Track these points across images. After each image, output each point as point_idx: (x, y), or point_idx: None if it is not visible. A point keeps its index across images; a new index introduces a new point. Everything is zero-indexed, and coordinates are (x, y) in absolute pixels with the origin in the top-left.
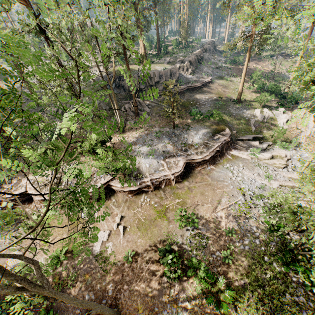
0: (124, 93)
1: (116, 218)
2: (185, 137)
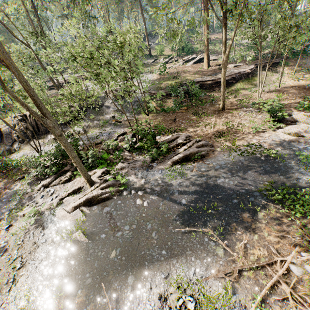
0: None
1: None
2: None
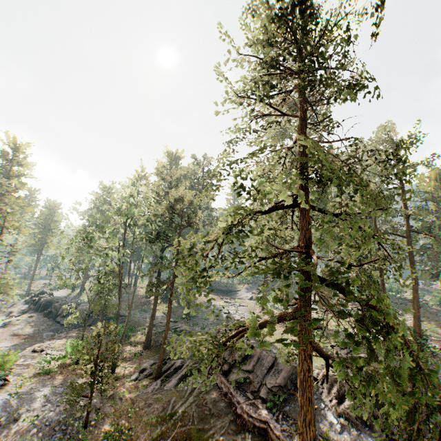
0: None
1: None
2: None
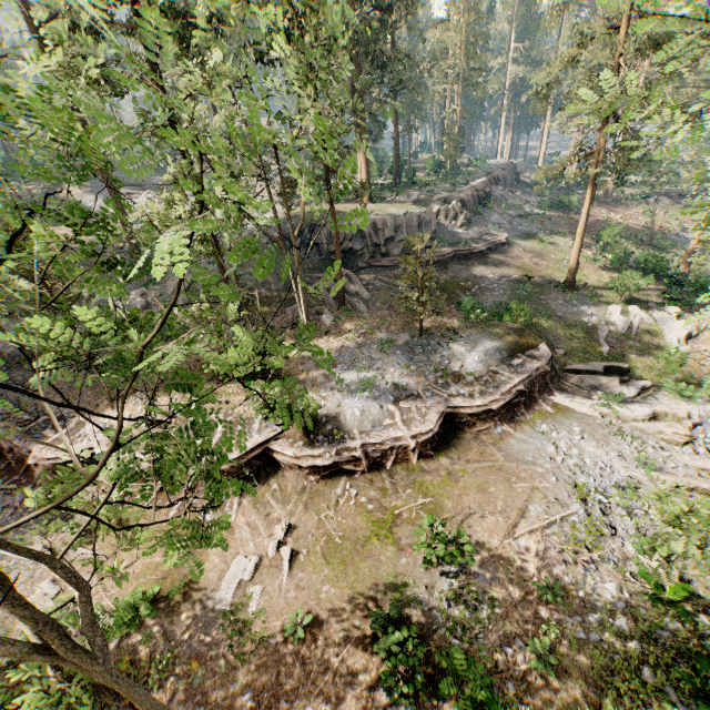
0: (318, 258)
1: (276, 528)
2: (445, 355)
